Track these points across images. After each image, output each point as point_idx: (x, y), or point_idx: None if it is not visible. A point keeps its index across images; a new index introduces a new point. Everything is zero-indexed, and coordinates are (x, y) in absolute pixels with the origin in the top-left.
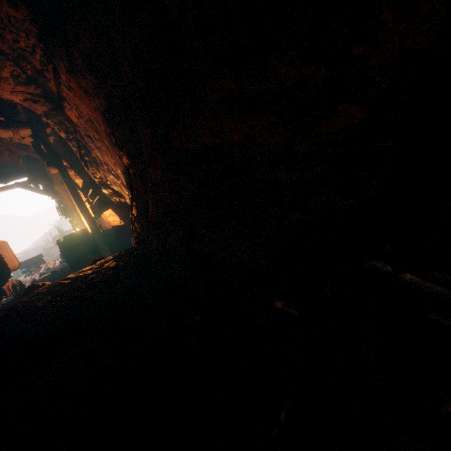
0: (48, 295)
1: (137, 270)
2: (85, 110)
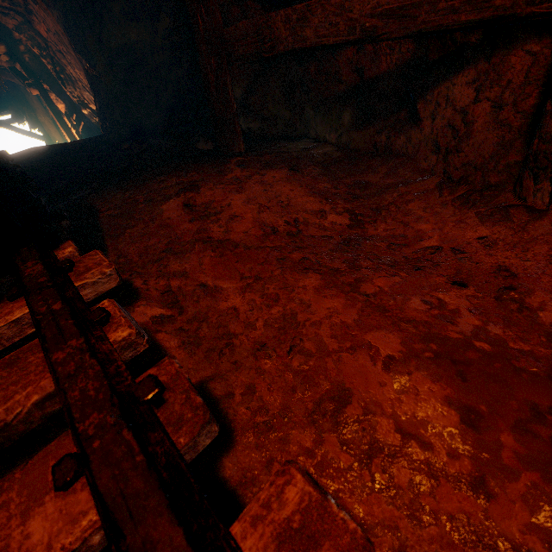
0: (46, 147)
1: (100, 140)
2: (51, 24)
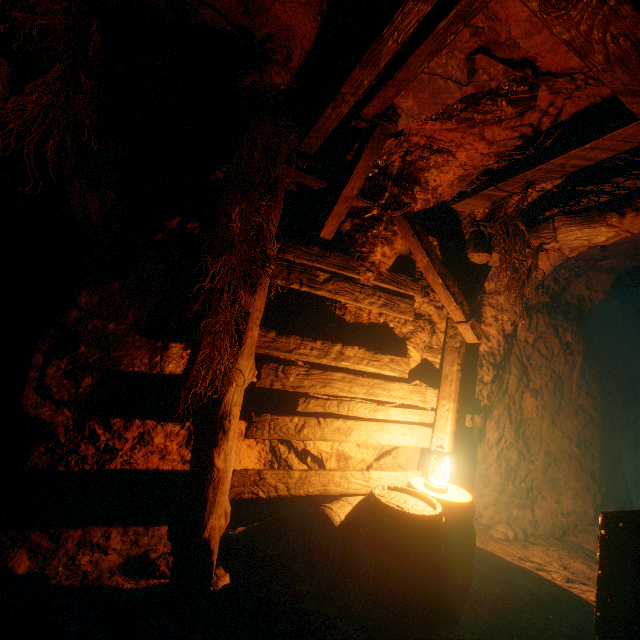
0: None
1: None
2: (562, 368)
